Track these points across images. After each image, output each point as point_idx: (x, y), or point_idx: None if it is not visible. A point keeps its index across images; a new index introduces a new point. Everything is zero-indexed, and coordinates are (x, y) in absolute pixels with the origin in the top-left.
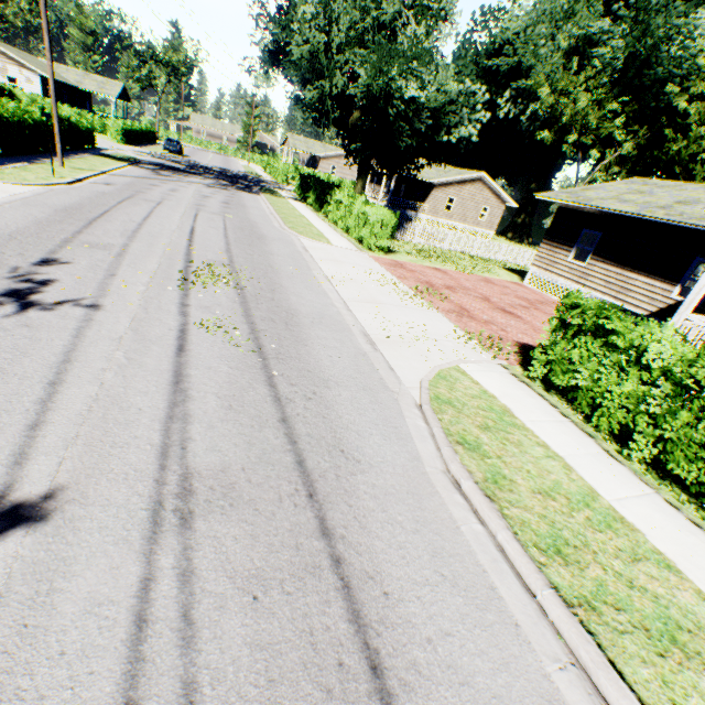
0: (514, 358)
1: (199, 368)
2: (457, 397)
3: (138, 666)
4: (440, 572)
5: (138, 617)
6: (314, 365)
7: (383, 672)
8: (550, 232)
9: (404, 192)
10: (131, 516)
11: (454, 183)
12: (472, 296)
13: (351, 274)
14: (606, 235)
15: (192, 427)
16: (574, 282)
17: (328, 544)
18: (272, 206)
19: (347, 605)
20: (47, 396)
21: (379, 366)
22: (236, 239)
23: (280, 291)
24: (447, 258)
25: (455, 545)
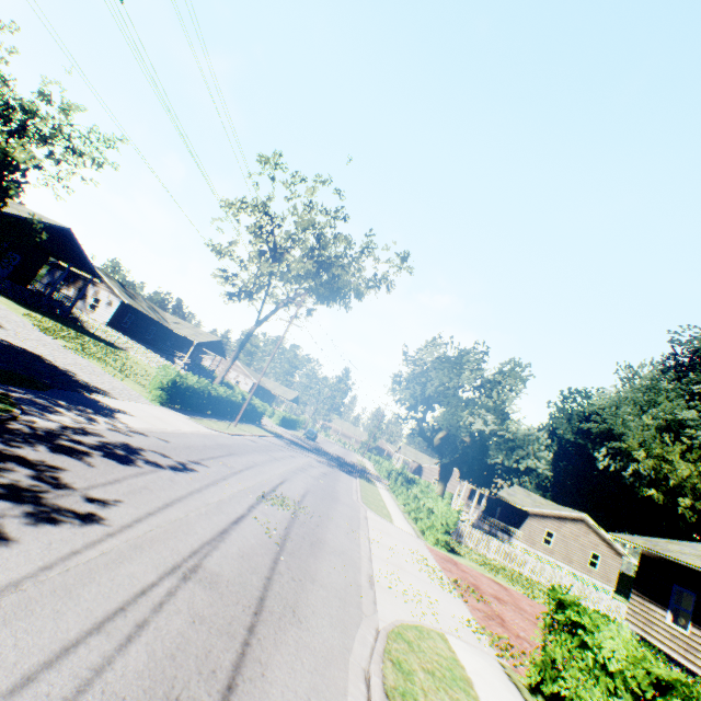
0: (526, 669)
1: (239, 533)
2: (421, 644)
3: (133, 601)
4: (309, 695)
5: (144, 590)
6: (313, 569)
7: (233, 692)
8: (638, 581)
9: (499, 513)
10: (165, 561)
11: (551, 516)
12: (522, 615)
13: (393, 544)
14: (700, 596)
15: (216, 551)
16: (681, 655)
17: (248, 634)
18: (360, 486)
19: (237, 659)
20: (163, 507)
21: (365, 595)
22: (314, 492)
23: (323, 527)
24: (521, 581)
25: (334, 697)
